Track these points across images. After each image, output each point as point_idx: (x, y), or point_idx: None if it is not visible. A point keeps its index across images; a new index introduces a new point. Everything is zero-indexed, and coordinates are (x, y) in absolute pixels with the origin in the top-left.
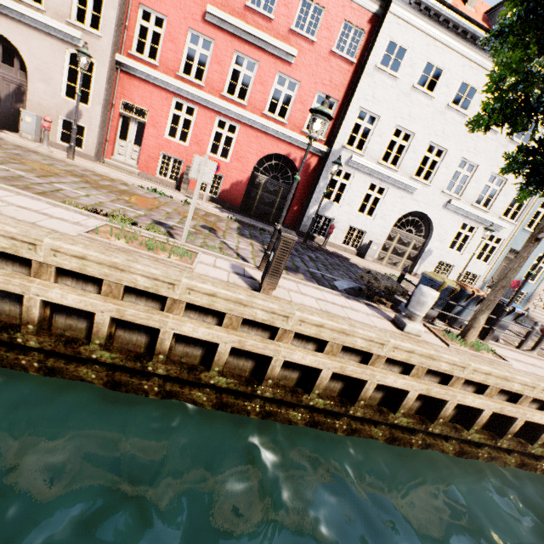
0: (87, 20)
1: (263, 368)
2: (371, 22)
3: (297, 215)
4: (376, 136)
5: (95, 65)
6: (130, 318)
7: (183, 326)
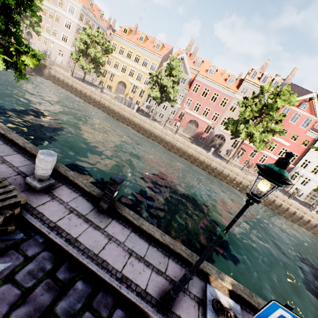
0: None
1: (286, 209)
2: (312, 140)
3: None
4: (310, 166)
5: (239, 142)
6: (273, 198)
7: (279, 200)
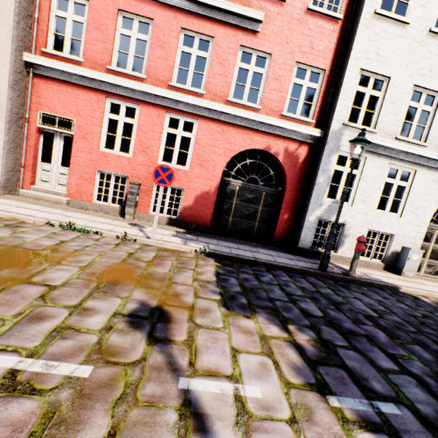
0: None
1: None
2: None
3: (289, 225)
4: (389, 104)
5: None
6: None
7: None
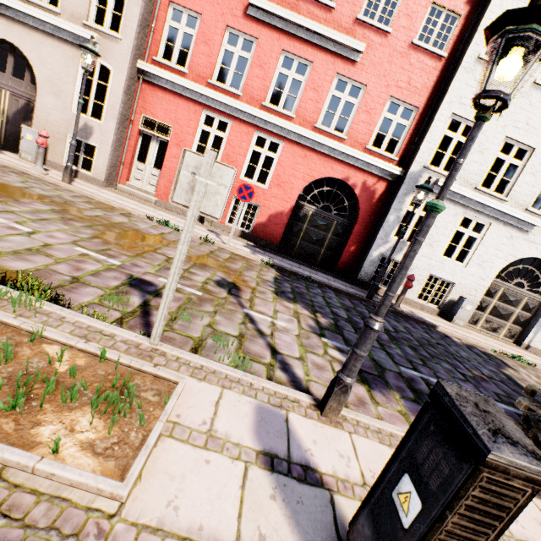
0: (107, 22)
1: None
2: (469, 3)
3: (353, 257)
4: (475, 152)
5: (112, 72)
6: None
7: None
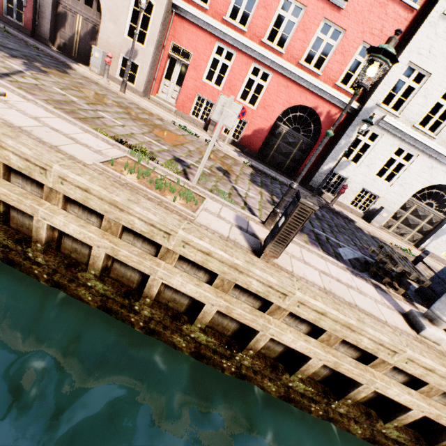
0: None
1: (246, 335)
2: None
3: (309, 169)
4: (420, 96)
5: (154, 6)
6: (123, 258)
7: (171, 278)
